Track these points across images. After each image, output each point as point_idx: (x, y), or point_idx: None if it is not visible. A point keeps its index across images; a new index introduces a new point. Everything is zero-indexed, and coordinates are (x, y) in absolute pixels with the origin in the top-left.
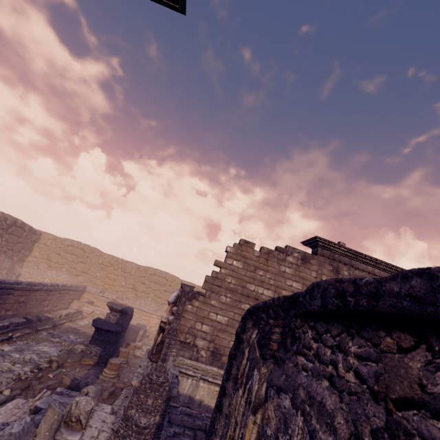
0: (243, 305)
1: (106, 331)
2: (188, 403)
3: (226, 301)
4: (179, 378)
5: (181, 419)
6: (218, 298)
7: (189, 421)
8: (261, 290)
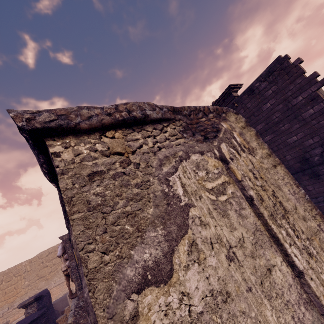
0: None
1: (32, 322)
2: None
3: None
4: None
5: None
6: None
7: None
8: None
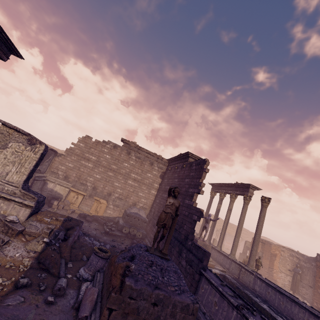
0: (81, 161)
1: None
2: (51, 191)
3: (74, 159)
4: (48, 182)
5: (46, 194)
6: (70, 157)
7: (50, 195)
8: (91, 156)
